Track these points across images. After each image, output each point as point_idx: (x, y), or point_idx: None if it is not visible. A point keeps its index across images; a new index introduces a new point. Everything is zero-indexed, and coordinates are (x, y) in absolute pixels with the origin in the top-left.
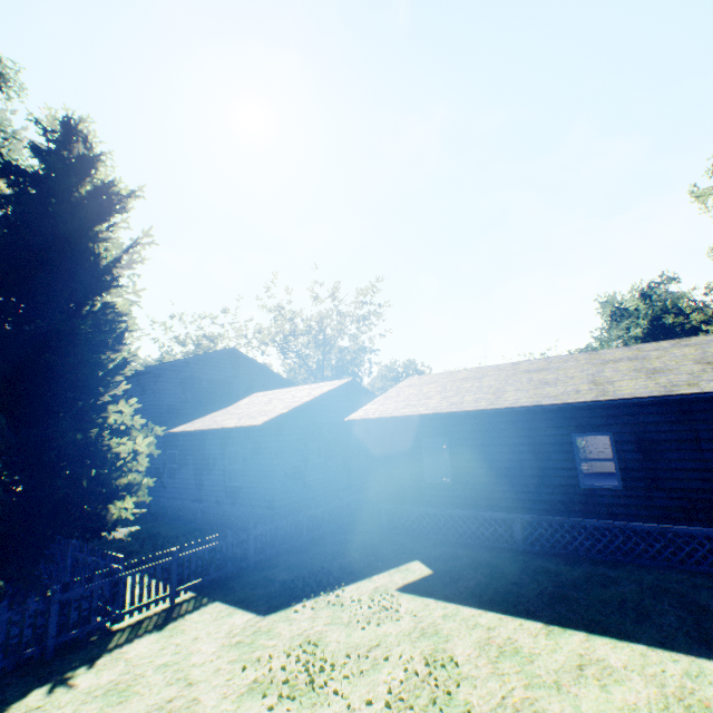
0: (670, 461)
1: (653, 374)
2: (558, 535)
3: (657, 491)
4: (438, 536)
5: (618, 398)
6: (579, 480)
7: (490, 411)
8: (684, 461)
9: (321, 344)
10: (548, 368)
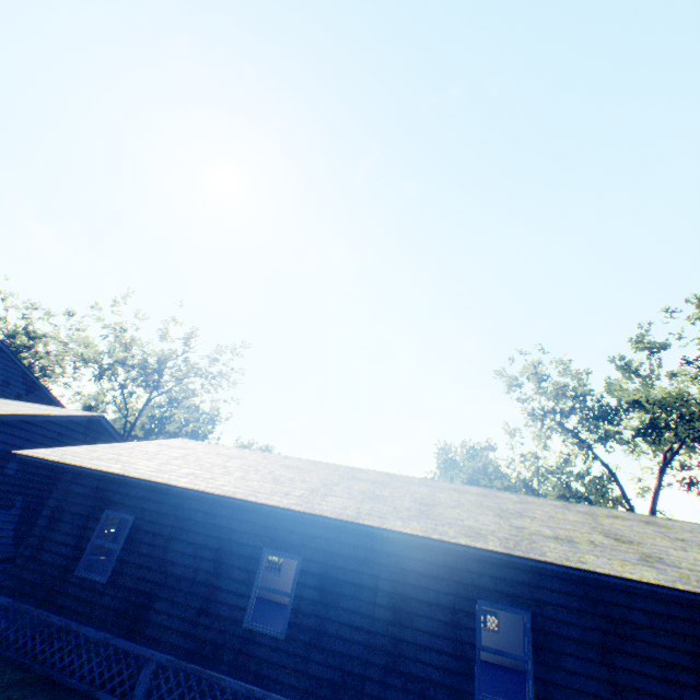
0: (343, 611)
1: (369, 499)
2: (190, 696)
3: (317, 651)
4: (42, 667)
5: (307, 511)
6: (246, 615)
7: (181, 490)
8: (356, 615)
9: (149, 384)
10: (304, 468)
